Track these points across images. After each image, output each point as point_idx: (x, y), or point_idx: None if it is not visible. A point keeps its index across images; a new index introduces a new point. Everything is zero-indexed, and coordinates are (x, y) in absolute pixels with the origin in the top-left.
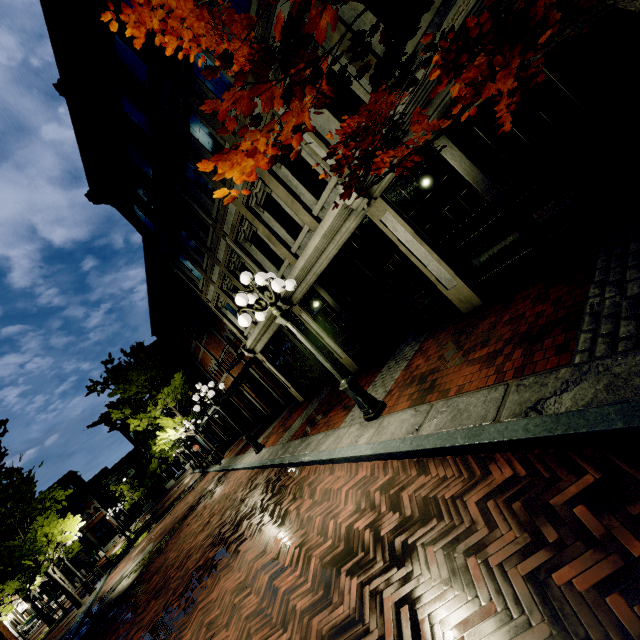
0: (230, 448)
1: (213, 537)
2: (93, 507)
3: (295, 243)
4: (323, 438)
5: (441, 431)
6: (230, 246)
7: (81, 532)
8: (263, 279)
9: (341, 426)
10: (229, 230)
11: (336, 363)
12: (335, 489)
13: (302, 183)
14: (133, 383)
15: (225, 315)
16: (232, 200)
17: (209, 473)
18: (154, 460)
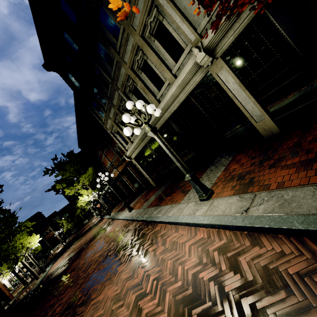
0: (115, 207)
1: (103, 257)
2: (49, 229)
3: (159, 93)
4: (169, 208)
5: (271, 214)
6: (120, 95)
7: (43, 241)
8: (141, 104)
9: (181, 202)
10: (120, 85)
11: (176, 166)
12: (180, 243)
13: (167, 51)
14: (67, 171)
15: (116, 137)
16: (124, 17)
17: (104, 219)
18: (78, 209)
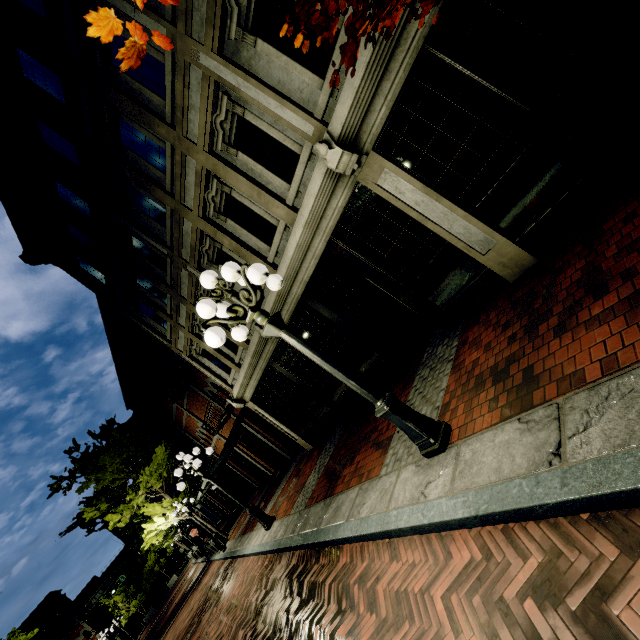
0: (234, 525)
1: None
2: (83, 632)
3: (271, 249)
4: (358, 496)
5: (635, 446)
6: (193, 275)
7: None
8: (233, 270)
9: (382, 473)
10: (189, 255)
11: (345, 392)
12: (415, 592)
13: (267, 167)
14: (106, 469)
15: (202, 364)
16: (136, 60)
17: (213, 562)
18: (150, 555)
